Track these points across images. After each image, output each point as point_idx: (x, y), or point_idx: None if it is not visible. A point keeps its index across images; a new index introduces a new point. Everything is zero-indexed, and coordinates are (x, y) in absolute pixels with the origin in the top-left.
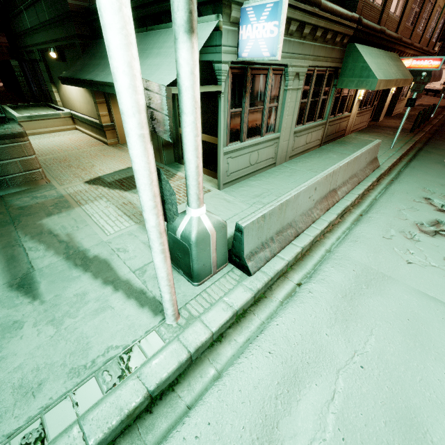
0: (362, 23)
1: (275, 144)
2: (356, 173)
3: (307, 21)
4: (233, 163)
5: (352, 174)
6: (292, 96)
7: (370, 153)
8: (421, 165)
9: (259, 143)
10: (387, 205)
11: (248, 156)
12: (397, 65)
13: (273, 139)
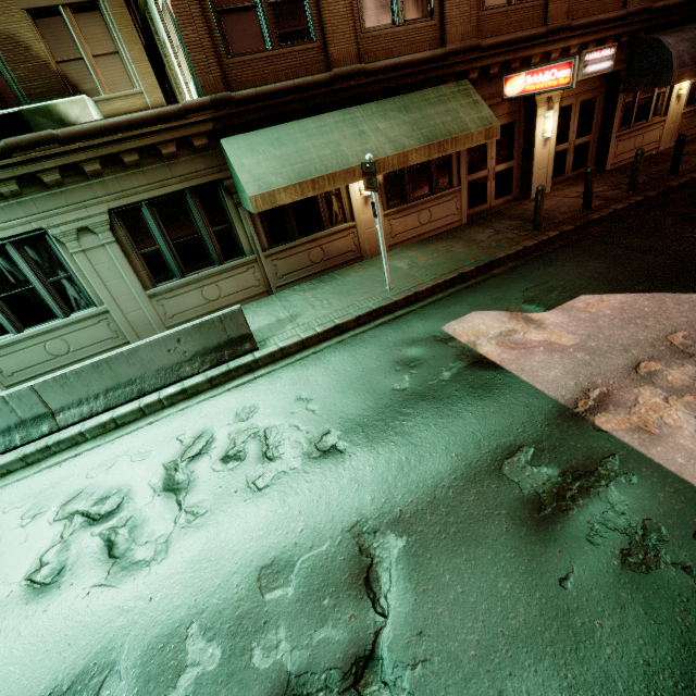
0: (238, 99)
1: (105, 320)
2: (141, 377)
3: (35, 170)
4: (9, 361)
5: (121, 382)
6: (96, 256)
7: (189, 337)
8: (372, 337)
9: (57, 328)
10: (126, 442)
11: (42, 348)
12: (420, 119)
13: (93, 316)
